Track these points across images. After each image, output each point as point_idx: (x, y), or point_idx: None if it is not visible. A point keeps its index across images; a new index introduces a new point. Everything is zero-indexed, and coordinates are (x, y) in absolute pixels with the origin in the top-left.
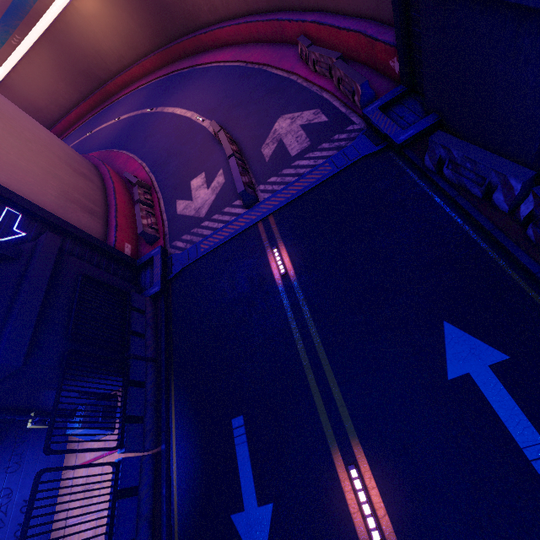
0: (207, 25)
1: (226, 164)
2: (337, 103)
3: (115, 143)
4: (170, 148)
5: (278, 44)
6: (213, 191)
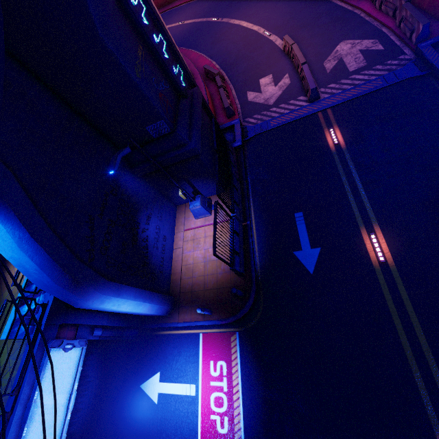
0: None
1: (292, 71)
2: (393, 37)
3: (182, 42)
4: (238, 52)
5: None
6: (280, 88)
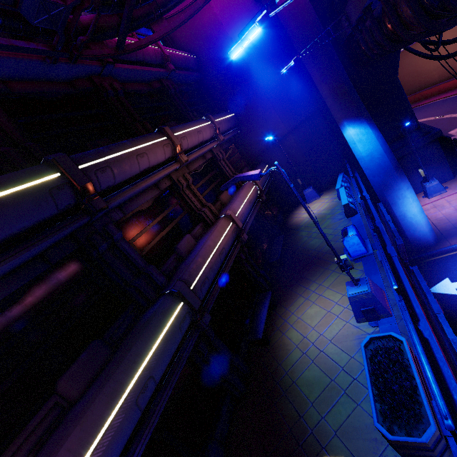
0: (432, 85)
1: None
2: None
3: None
4: None
5: None
6: None
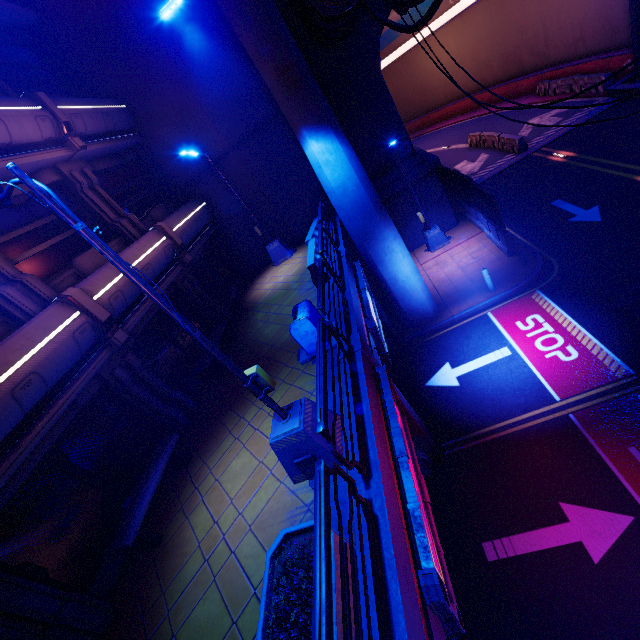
0: (438, 107)
1: (486, 150)
2: (579, 100)
3: None
4: None
5: (510, 99)
6: (480, 161)
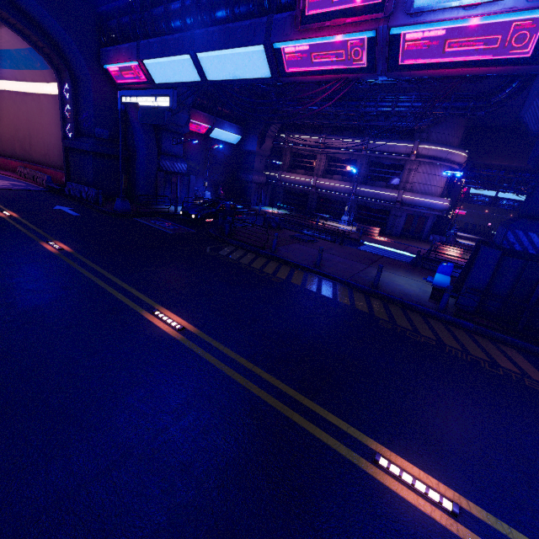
0: None
1: None
2: (34, 184)
3: None
4: None
5: (2, 170)
6: None
